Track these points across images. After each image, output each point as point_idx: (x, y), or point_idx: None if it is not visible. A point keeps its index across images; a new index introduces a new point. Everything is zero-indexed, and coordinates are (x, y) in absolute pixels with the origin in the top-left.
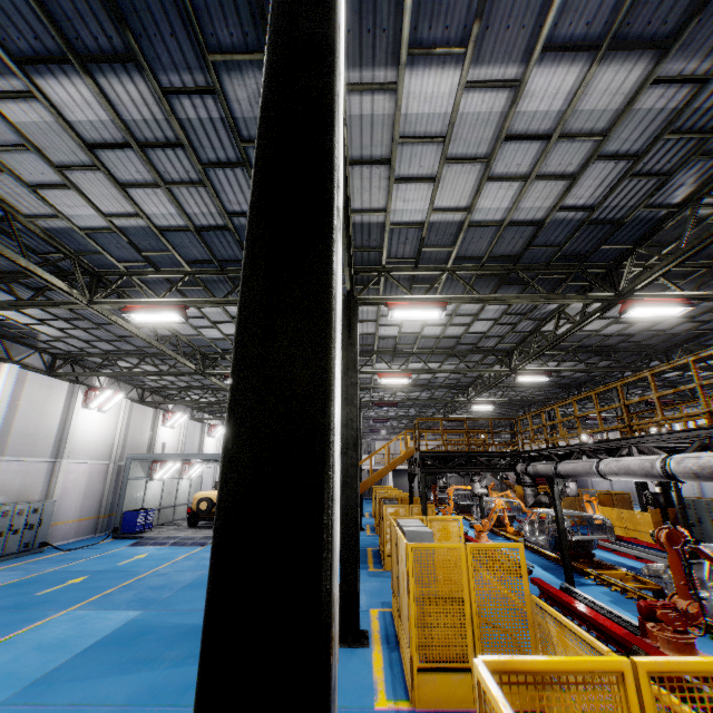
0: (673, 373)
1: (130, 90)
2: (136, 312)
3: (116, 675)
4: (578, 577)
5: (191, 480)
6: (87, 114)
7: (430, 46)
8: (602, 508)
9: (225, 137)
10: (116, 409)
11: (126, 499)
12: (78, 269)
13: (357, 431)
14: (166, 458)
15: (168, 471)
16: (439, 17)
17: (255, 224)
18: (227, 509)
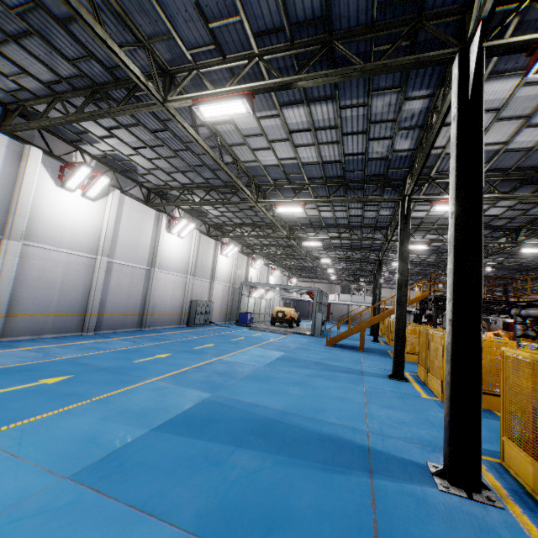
0: None
1: (323, 109)
2: (281, 207)
3: (297, 368)
4: None
5: (266, 300)
6: (297, 120)
7: (502, 71)
8: None
9: (361, 122)
10: (232, 256)
11: (241, 306)
12: (253, 184)
13: (407, 277)
14: (261, 285)
15: (258, 293)
16: (512, 59)
17: (459, 218)
18: (458, 286)
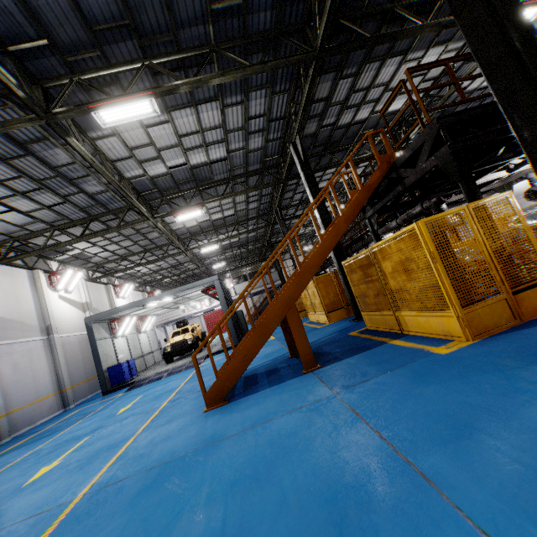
0: None
1: None
2: None
3: None
4: None
5: None
6: None
7: None
8: None
9: None
10: None
11: None
12: None
13: None
14: None
15: None
16: None
17: None
18: None
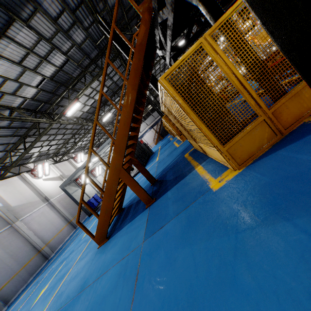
0: None
1: None
2: None
3: None
4: None
5: None
6: None
7: None
8: None
9: None
10: None
11: None
12: None
13: None
14: None
15: None
16: None
17: None
18: None
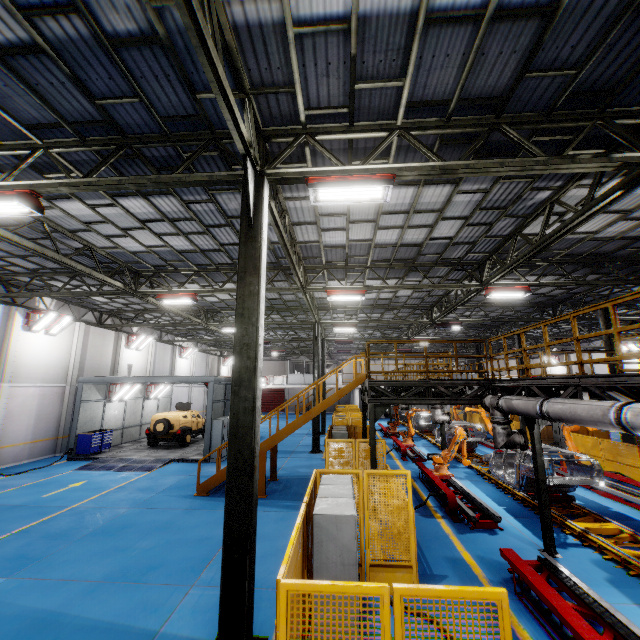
0: None
1: None
2: None
3: None
4: (557, 531)
5: (158, 400)
6: None
7: None
8: (574, 435)
9: None
10: (69, 332)
11: (80, 421)
12: None
13: (254, 361)
14: (117, 381)
15: (128, 393)
16: None
17: None
18: None
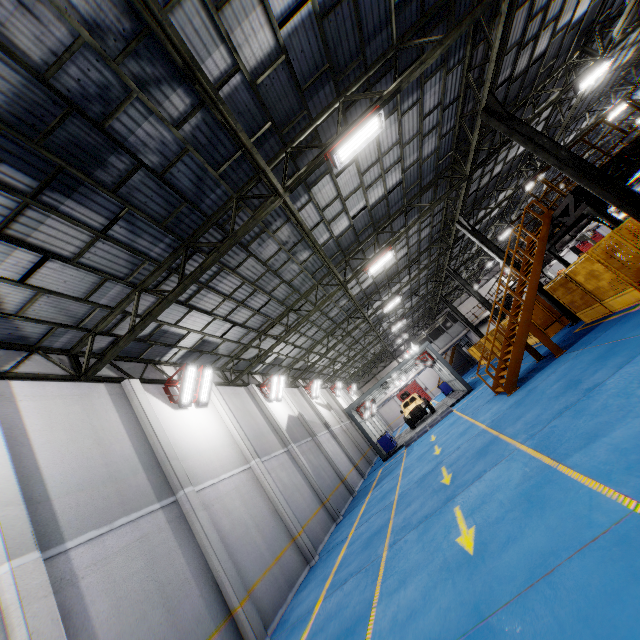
0: (364, 156)
1: None
2: None
3: None
4: None
5: None
6: None
7: None
8: None
9: None
10: None
11: None
12: None
13: None
14: None
15: None
16: None
17: None
18: None
